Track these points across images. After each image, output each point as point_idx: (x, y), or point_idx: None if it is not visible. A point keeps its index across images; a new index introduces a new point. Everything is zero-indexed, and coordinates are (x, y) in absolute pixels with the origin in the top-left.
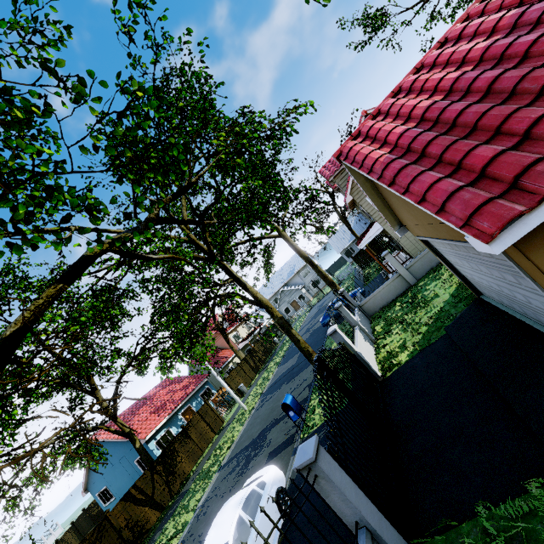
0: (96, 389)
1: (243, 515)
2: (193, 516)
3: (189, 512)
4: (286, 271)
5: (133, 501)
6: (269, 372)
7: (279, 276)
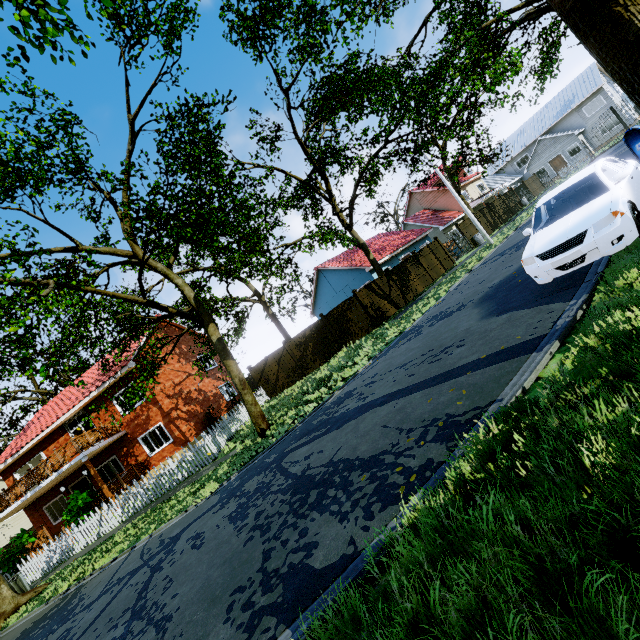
0: (333, 197)
1: (607, 165)
2: (446, 293)
3: (440, 293)
4: (553, 109)
5: (374, 292)
6: (520, 219)
7: (538, 120)
